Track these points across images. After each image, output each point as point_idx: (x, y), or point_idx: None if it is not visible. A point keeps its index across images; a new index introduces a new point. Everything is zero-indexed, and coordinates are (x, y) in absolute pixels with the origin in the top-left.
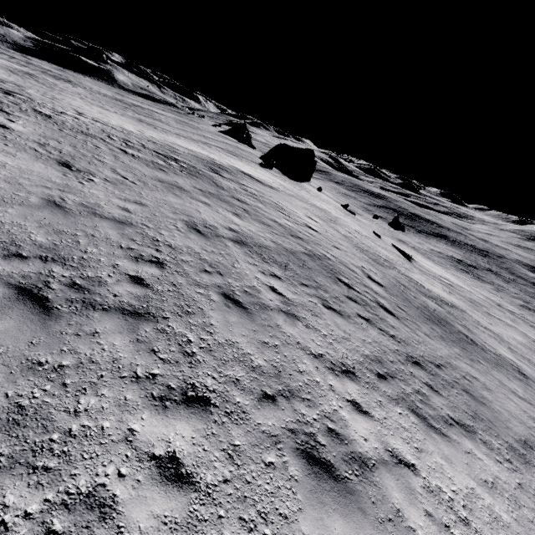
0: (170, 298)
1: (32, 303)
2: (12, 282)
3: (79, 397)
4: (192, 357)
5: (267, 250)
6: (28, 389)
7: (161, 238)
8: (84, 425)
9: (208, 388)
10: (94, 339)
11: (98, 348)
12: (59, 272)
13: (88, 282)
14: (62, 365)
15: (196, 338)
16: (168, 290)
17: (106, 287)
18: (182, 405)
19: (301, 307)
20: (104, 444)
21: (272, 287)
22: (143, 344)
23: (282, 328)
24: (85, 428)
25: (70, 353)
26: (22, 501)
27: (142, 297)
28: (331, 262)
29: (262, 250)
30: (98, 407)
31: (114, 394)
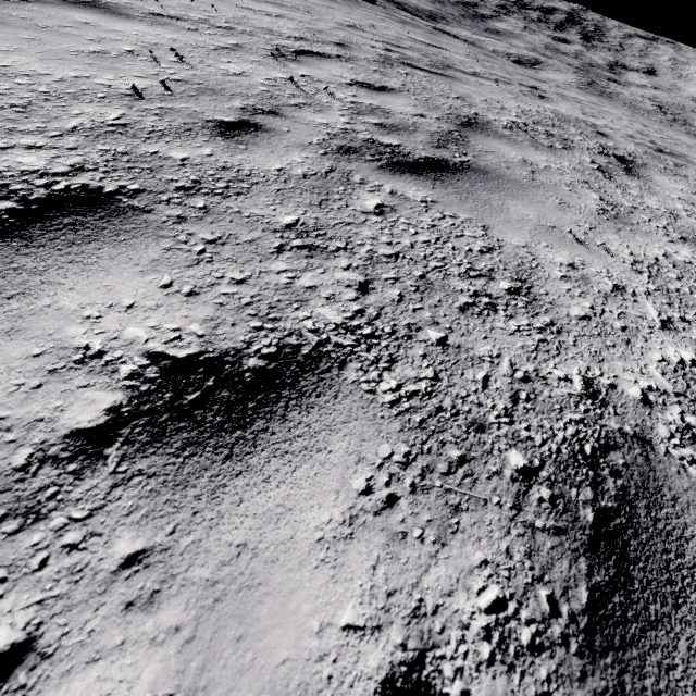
0: None
1: None
2: None
3: None
4: None
5: None
6: None
7: None
8: None
9: None
10: None
11: None
12: None
13: None
14: None
15: None
16: None
17: None
18: None
19: None
20: None
21: None
22: None
23: None
24: None
25: None
26: None
27: None
28: None
29: None
30: None
31: None
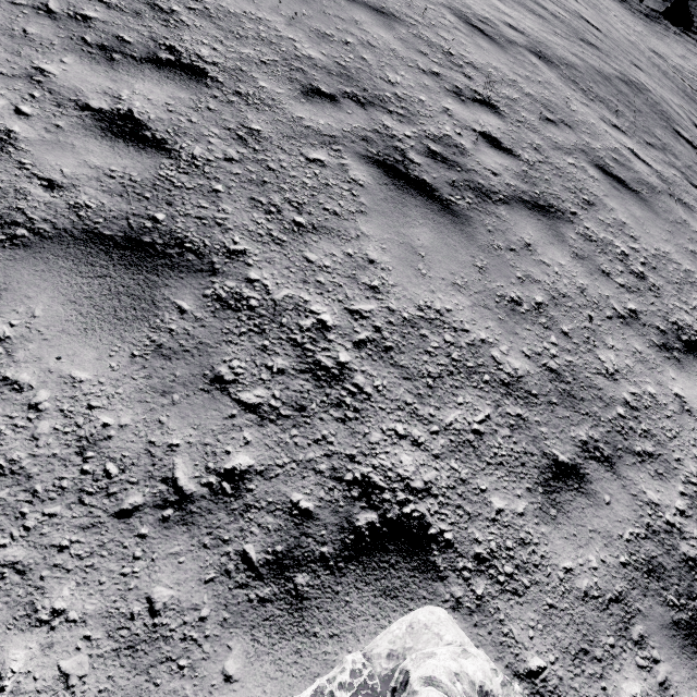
0: (551, 177)
1: (418, 194)
2: (362, 153)
3: (594, 352)
4: (645, 280)
5: (578, 73)
6: (537, 343)
7: (451, 49)
8: (632, 393)
9: (692, 328)
10: (535, 257)
11: (549, 271)
12: (397, 129)
13: (443, 147)
14: (538, 303)
15: (628, 249)
16: (538, 160)
17: (472, 158)
18: (689, 356)
19: (677, 186)
20: (670, 417)
21: (630, 149)
22: (587, 263)
23: (690, 225)
24: (636, 397)
25: (530, 282)
26: (663, 497)
27: (522, 175)
28: (655, 98)
29: (573, 73)
30: (623, 366)
31: (622, 346)
